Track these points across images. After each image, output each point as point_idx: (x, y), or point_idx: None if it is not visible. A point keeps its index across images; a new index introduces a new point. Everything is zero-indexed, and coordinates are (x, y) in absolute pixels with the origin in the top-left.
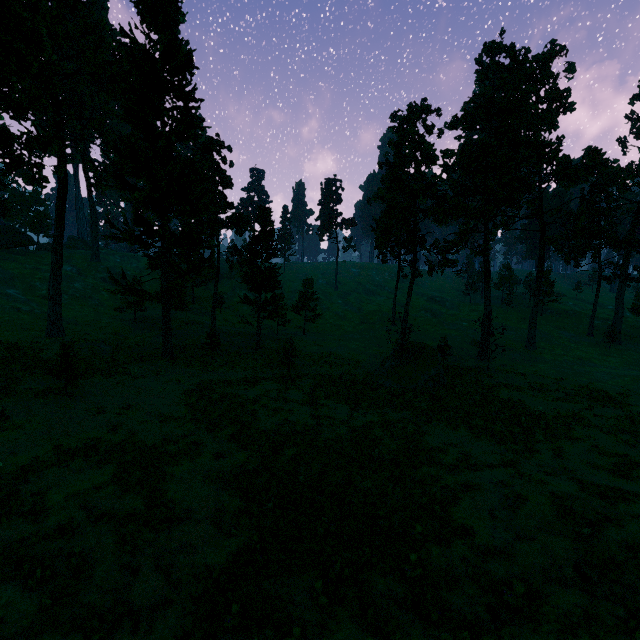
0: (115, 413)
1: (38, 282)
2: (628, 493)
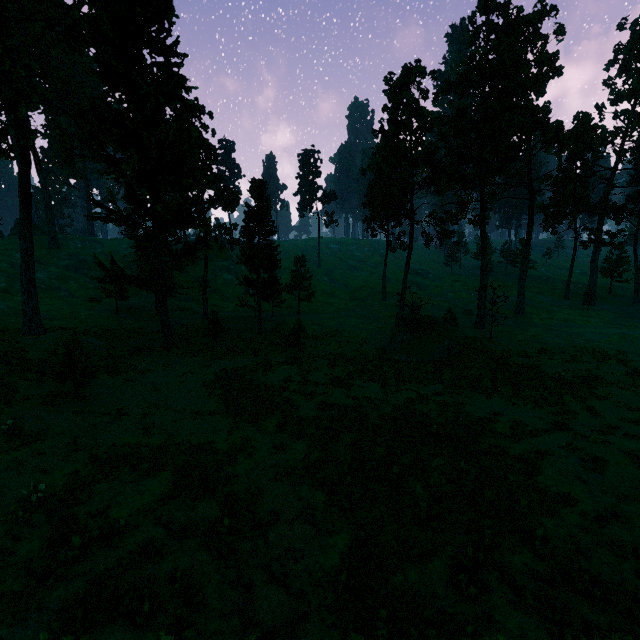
0: (141, 414)
1: None
2: None
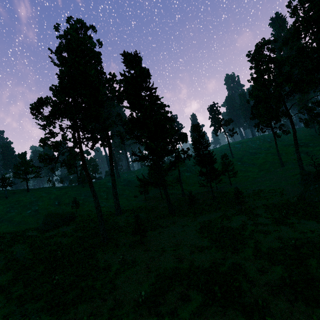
0: (172, 250)
1: (102, 193)
2: None
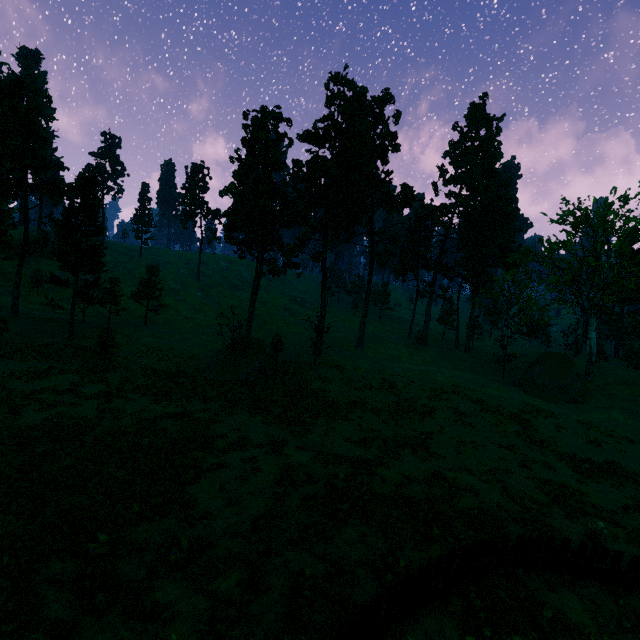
0: None
1: None
2: (345, 458)
